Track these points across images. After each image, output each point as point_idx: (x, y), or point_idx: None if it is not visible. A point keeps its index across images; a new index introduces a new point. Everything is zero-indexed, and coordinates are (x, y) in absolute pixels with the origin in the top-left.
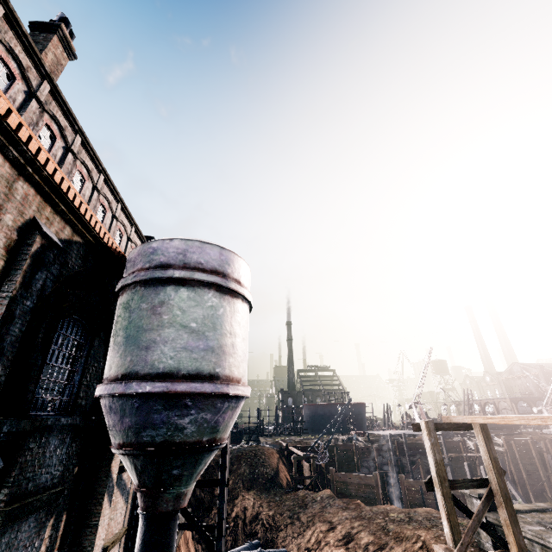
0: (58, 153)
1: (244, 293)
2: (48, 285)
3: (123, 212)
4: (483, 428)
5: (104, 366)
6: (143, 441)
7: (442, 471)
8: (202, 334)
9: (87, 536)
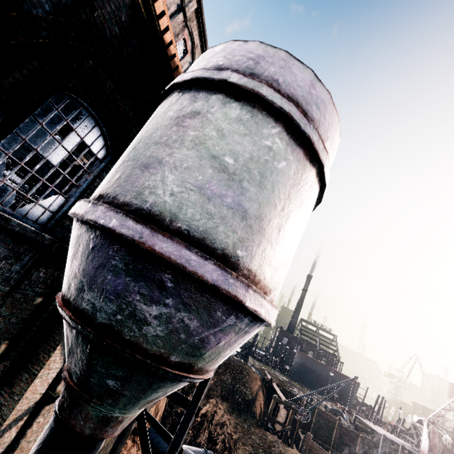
0: (171, 7)
1: (324, 163)
2: (42, 2)
3: None
4: None
5: None
6: (81, 306)
7: None
8: (237, 181)
9: (21, 381)
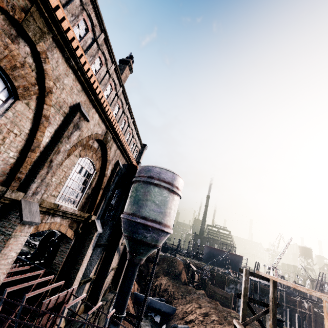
0: (119, 114)
1: (178, 193)
2: (116, 179)
3: (136, 134)
4: (274, 282)
5: (123, 205)
6: (134, 237)
7: (246, 291)
8: (159, 206)
9: (109, 261)
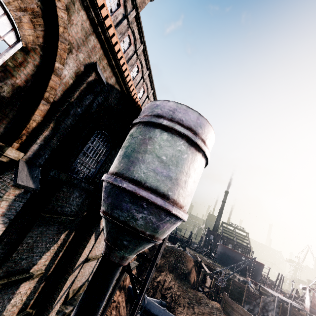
0: (130, 53)
1: (205, 151)
2: (94, 106)
3: (153, 95)
4: None
5: None
6: (114, 215)
7: None
8: (167, 165)
9: (80, 248)
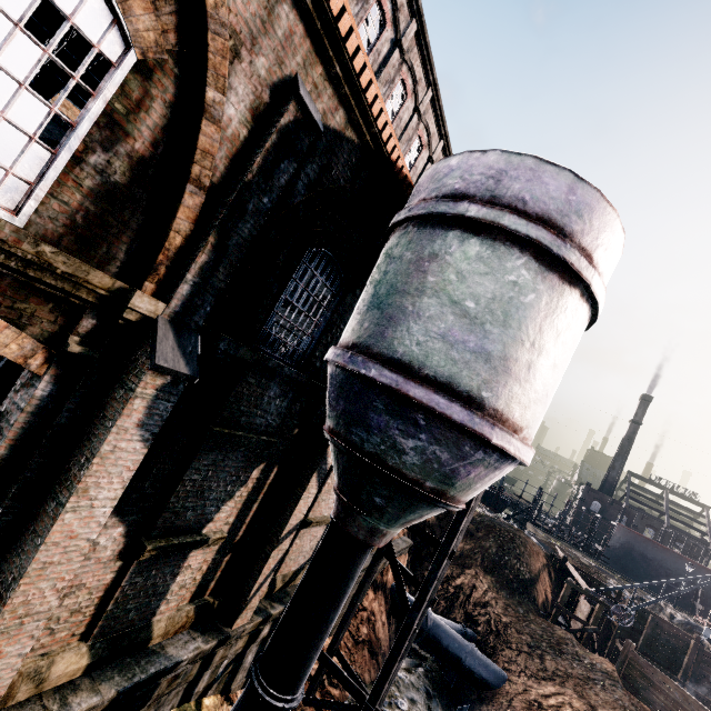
0: (383, 49)
1: (591, 281)
2: (300, 190)
3: (444, 155)
4: None
5: None
6: (351, 438)
7: None
8: (479, 324)
9: (290, 500)
